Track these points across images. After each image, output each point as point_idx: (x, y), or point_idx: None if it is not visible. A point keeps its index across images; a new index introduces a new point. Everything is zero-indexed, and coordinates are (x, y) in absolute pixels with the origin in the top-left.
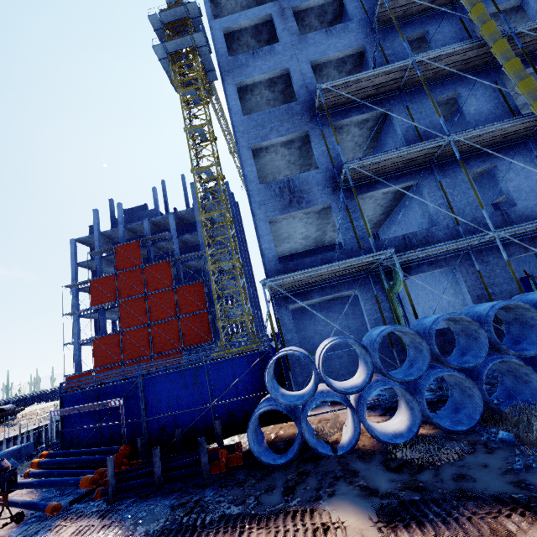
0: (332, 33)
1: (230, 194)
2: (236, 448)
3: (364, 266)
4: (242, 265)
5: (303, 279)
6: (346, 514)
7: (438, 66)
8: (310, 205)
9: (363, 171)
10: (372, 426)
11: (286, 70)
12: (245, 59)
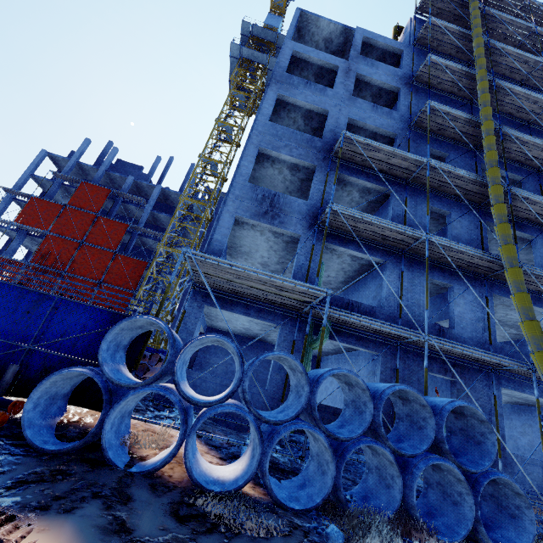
0: (378, 110)
1: None
2: (9, 406)
3: (297, 301)
4: None
5: (231, 280)
6: (51, 542)
7: (444, 181)
8: (281, 226)
9: (343, 218)
10: (198, 460)
11: (326, 111)
12: (298, 82)
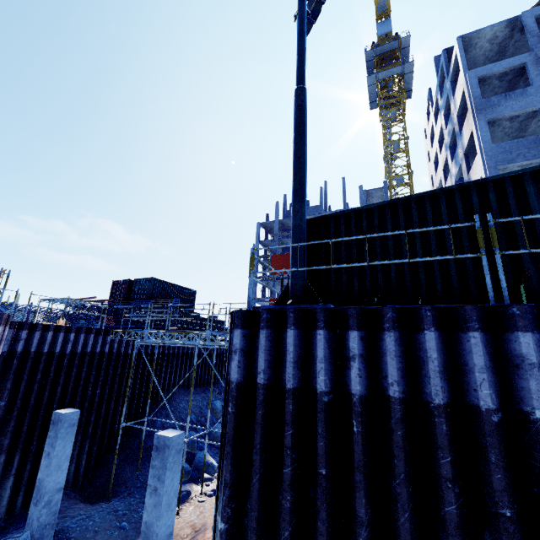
0: None
1: None
2: None
3: None
4: None
5: None
6: None
7: None
8: None
9: None
10: None
11: (536, 108)
12: (497, 100)
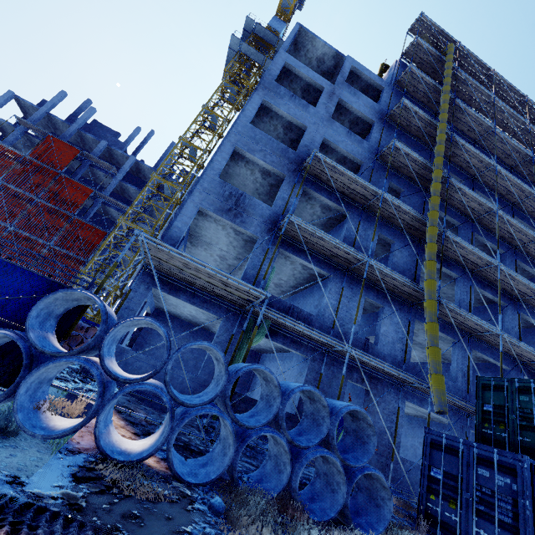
0: (351, 136)
1: None
2: None
3: (241, 299)
4: None
5: (181, 269)
6: None
7: (394, 214)
8: (242, 225)
9: (298, 230)
10: (110, 431)
11: (305, 127)
12: (284, 93)
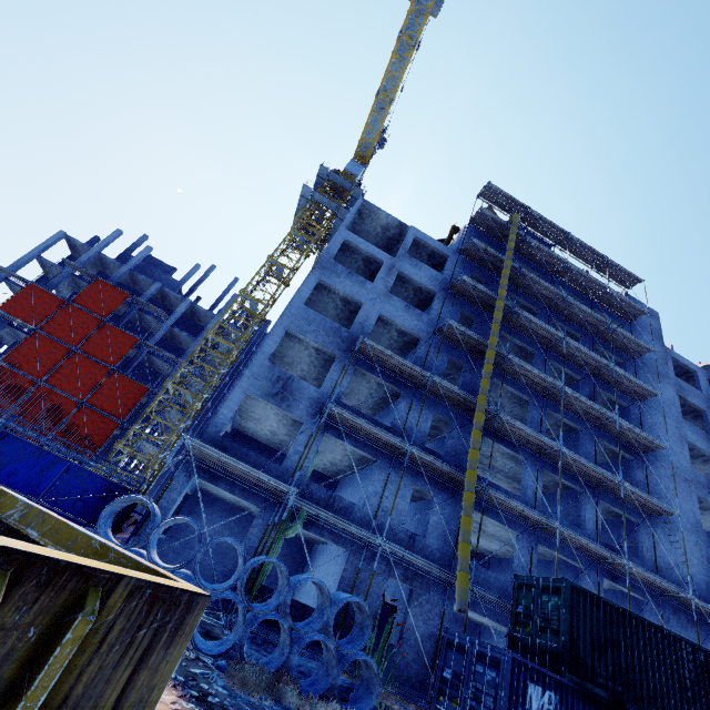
0: (410, 310)
1: (263, 333)
2: None
3: (277, 490)
4: (202, 408)
5: (222, 461)
6: None
7: (448, 394)
8: (288, 410)
9: (338, 419)
10: None
11: (361, 303)
12: (341, 270)
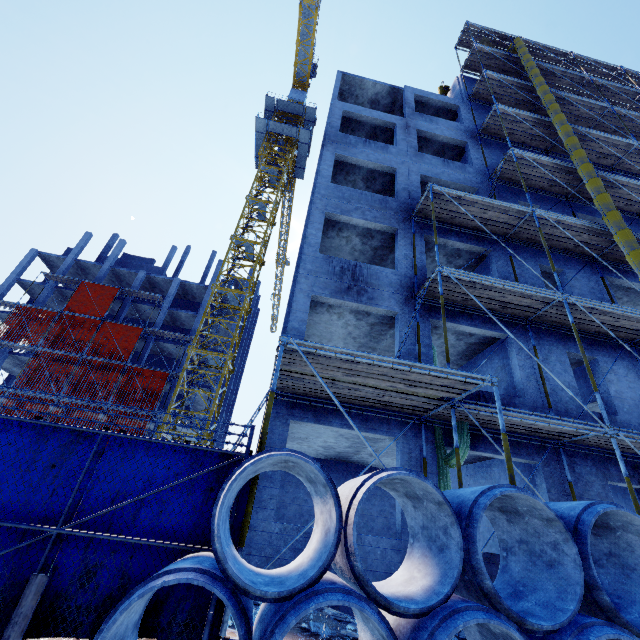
0: (449, 165)
1: (256, 294)
2: None
3: (429, 400)
4: (233, 368)
5: (336, 379)
6: None
7: (551, 233)
8: (371, 303)
9: (459, 283)
10: None
11: (393, 169)
12: (355, 141)
